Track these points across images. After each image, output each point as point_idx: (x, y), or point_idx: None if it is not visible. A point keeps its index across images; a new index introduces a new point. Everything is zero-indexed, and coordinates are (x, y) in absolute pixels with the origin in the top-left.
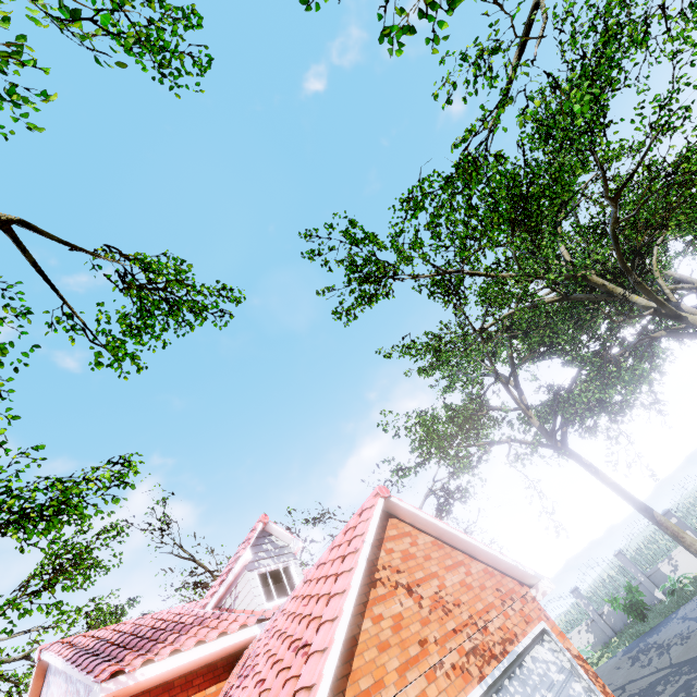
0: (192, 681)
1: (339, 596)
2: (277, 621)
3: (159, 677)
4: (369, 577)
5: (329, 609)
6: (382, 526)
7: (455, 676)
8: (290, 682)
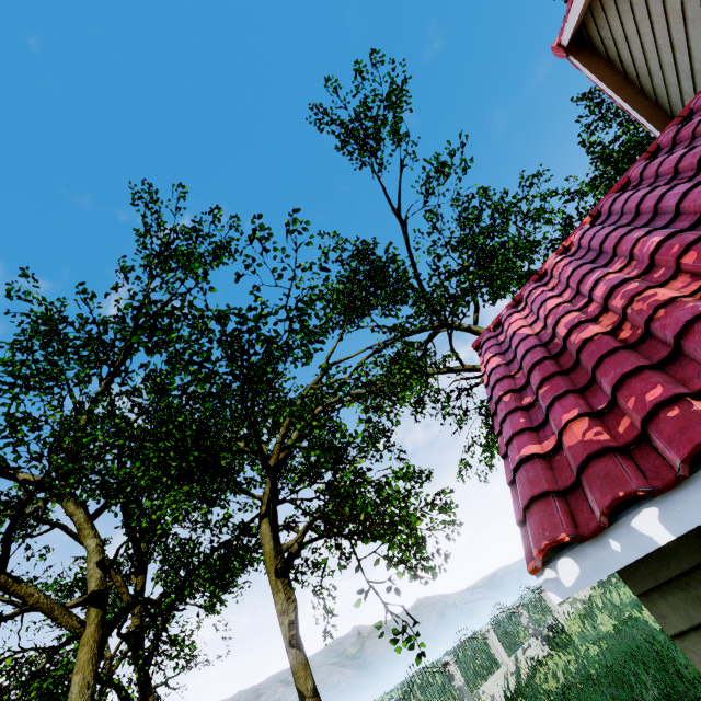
0: None
1: None
2: None
3: None
4: None
5: None
6: None
7: None
8: None
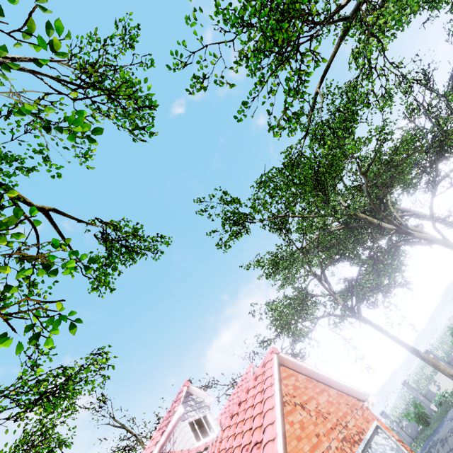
0: None
1: (270, 410)
2: (217, 446)
3: None
4: (280, 400)
5: (267, 418)
6: (278, 371)
7: None
8: None
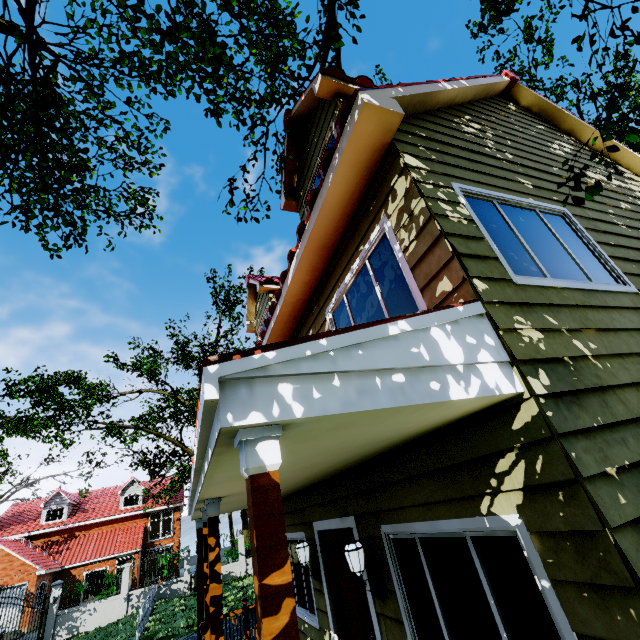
0: None
1: None
2: None
3: None
4: None
5: None
6: None
7: None
8: None
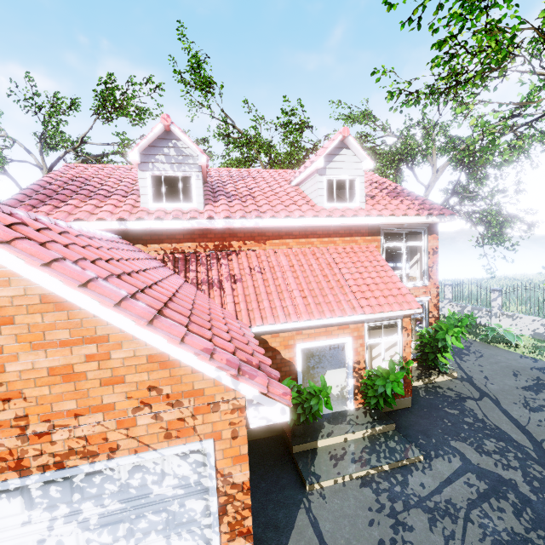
0: None
1: None
2: None
3: None
4: None
5: None
6: None
7: None
8: None
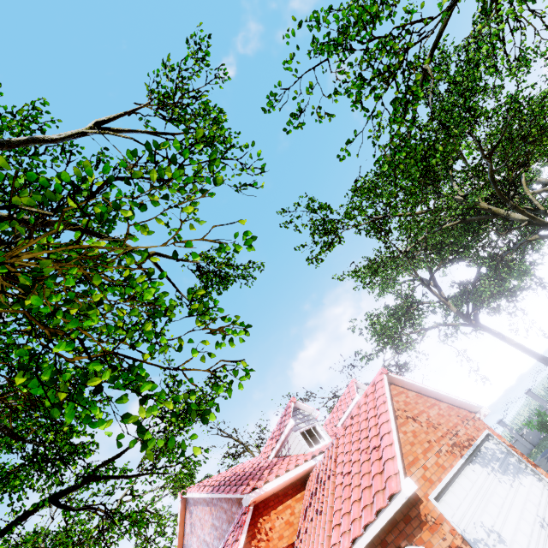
0: (287, 492)
1: (386, 423)
2: (334, 450)
3: (272, 490)
4: (393, 415)
5: (384, 429)
6: (388, 389)
7: (449, 455)
8: (375, 462)
